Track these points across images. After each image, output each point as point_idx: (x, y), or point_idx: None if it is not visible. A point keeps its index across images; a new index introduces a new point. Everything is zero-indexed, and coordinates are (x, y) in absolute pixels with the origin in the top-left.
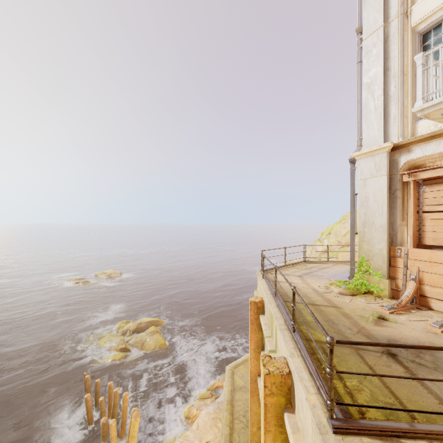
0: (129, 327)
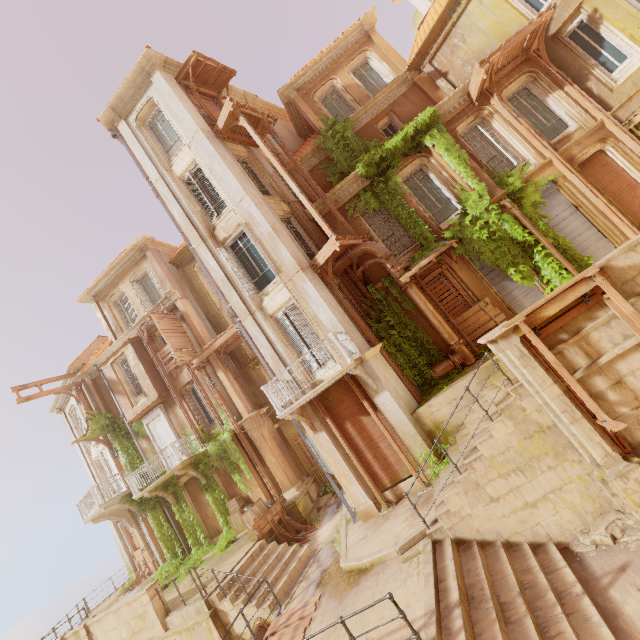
0: None
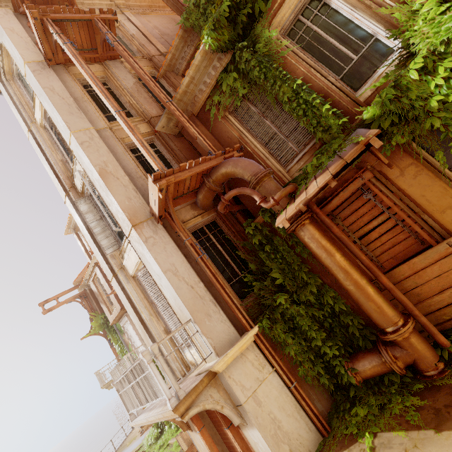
0: None
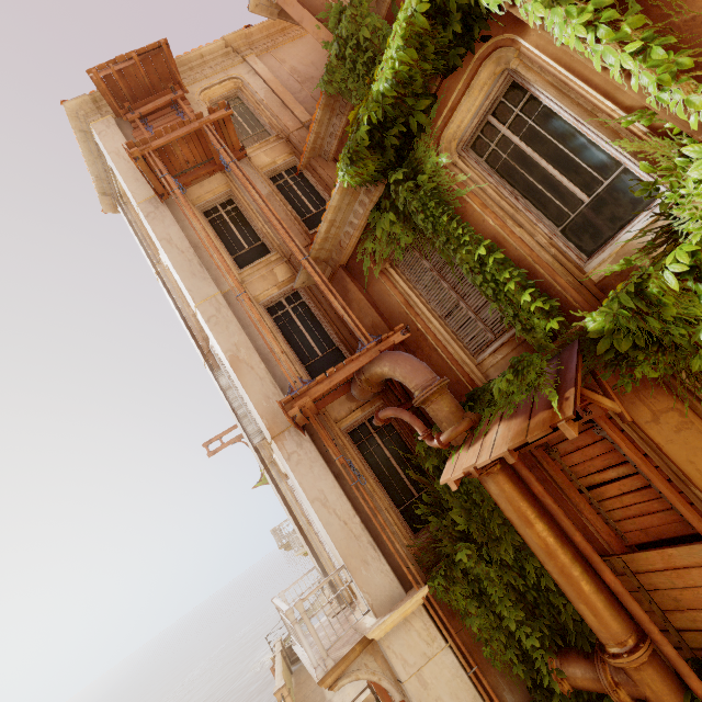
0: None
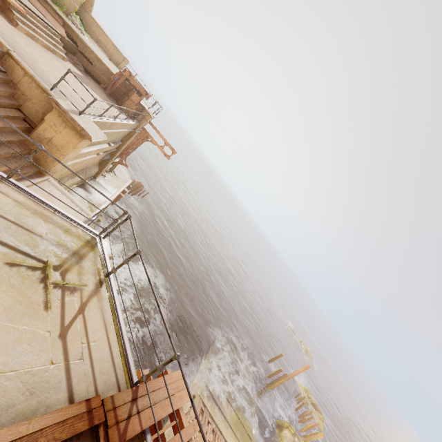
0: (312, 398)
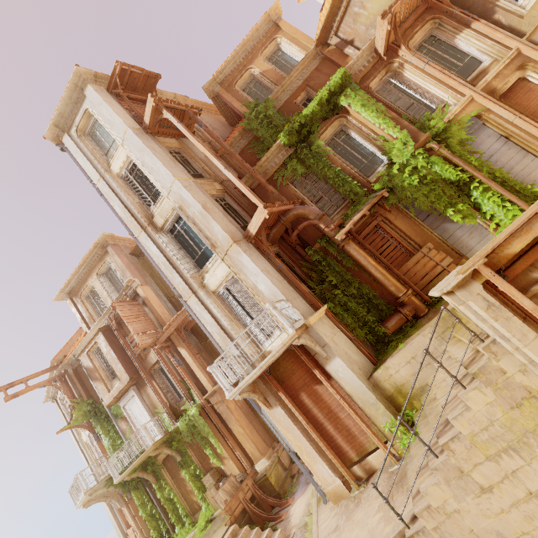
0: None
